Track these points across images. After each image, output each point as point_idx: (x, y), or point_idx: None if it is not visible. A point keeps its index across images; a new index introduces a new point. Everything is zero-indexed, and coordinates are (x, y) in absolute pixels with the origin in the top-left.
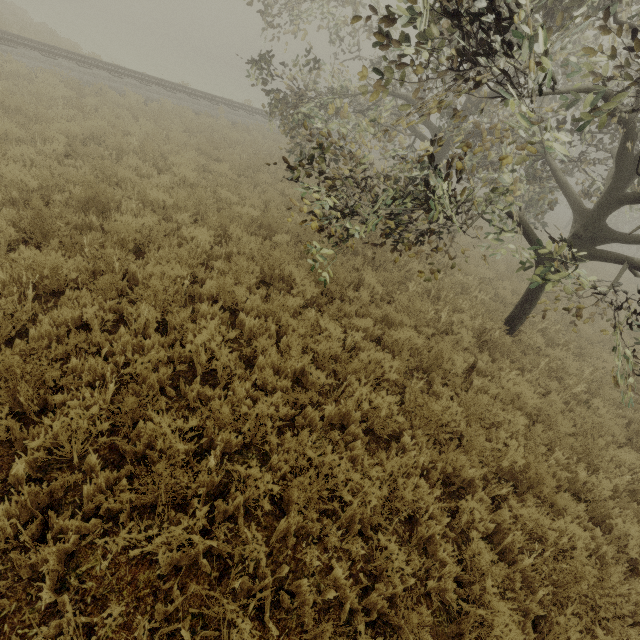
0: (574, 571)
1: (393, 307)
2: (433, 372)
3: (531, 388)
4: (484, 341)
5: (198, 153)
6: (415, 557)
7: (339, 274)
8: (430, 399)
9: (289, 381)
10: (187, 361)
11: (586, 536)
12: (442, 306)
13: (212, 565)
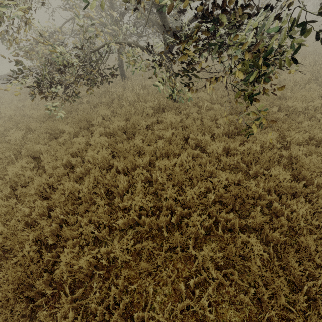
0: (174, 172)
1: (117, 117)
2: (136, 133)
3: (184, 116)
4: (162, 108)
5: (19, 101)
6: (117, 200)
7: (85, 117)
8: (123, 144)
9: (60, 169)
10: (22, 184)
11: (190, 159)
12: (138, 104)
13: (35, 238)
